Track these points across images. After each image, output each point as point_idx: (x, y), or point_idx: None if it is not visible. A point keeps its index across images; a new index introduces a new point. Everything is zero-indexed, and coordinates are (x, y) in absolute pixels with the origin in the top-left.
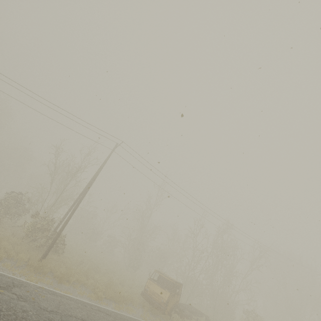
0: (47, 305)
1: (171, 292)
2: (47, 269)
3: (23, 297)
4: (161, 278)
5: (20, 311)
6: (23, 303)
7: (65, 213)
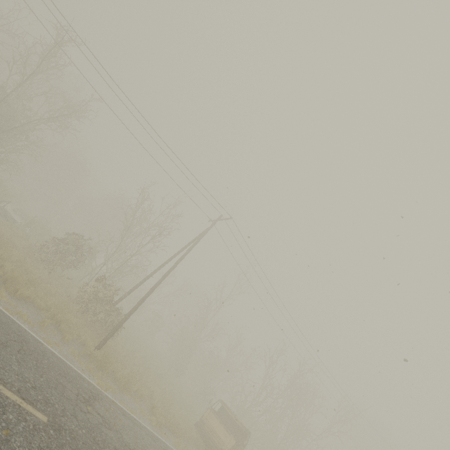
0: (128, 438)
1: (237, 441)
2: (111, 367)
3: (107, 421)
4: (223, 411)
5: (113, 449)
6: (110, 432)
7: (133, 287)
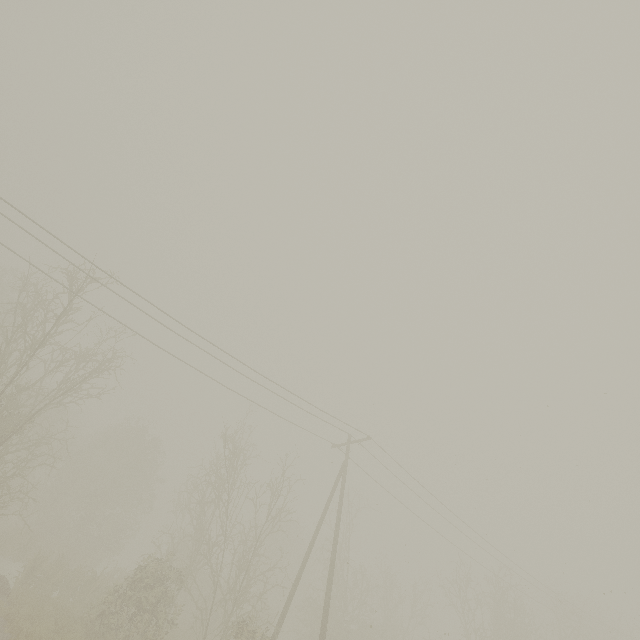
0: None
1: None
2: None
3: None
4: None
5: None
6: None
7: (284, 611)
